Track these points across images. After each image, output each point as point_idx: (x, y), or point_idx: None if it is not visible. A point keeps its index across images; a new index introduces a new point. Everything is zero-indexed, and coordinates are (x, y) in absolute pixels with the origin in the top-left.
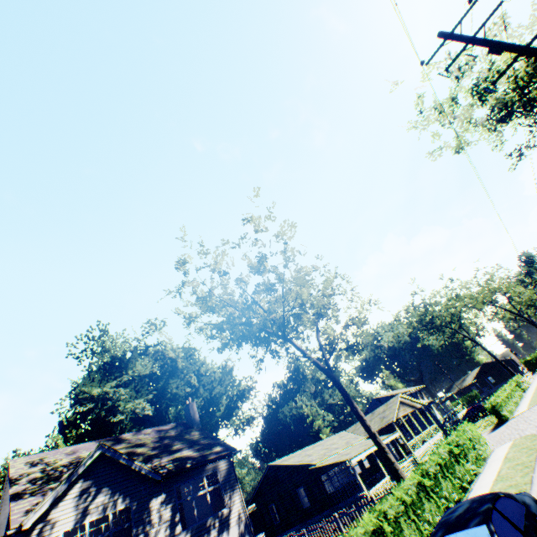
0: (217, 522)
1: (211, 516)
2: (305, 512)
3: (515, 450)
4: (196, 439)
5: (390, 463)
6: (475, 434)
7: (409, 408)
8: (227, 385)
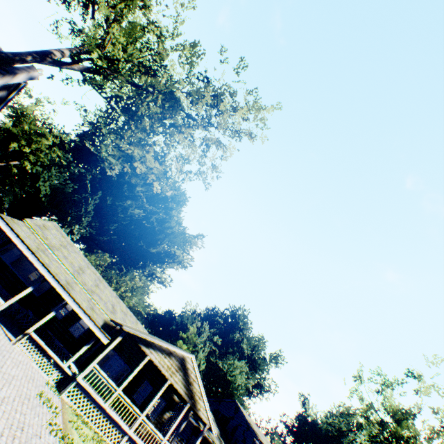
0: None
1: None
2: None
3: None
4: None
5: None
6: None
7: (183, 387)
8: (171, 237)
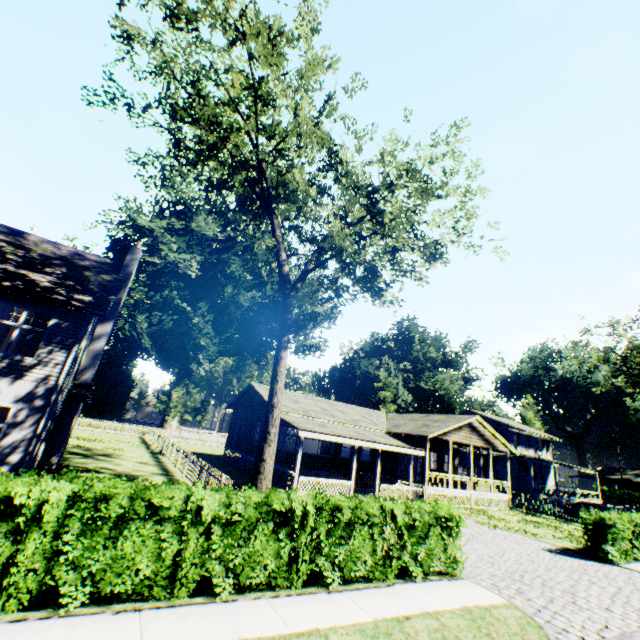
0: (6, 363)
1: (2, 353)
2: (252, 447)
3: (440, 631)
4: (91, 280)
5: (258, 458)
6: (458, 531)
7: (481, 441)
8: (301, 298)
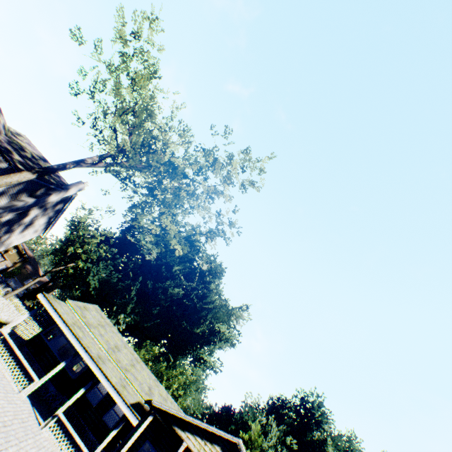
0: None
1: None
2: None
3: None
4: None
5: None
6: None
7: None
8: (213, 312)
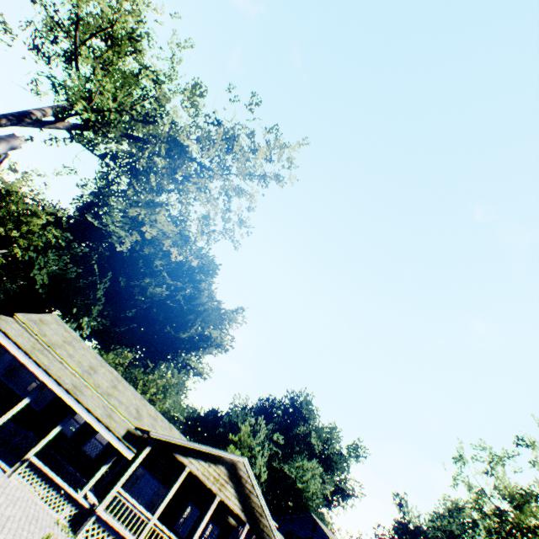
0: None
1: None
2: None
3: None
4: None
5: None
6: None
7: (238, 503)
8: (204, 316)
